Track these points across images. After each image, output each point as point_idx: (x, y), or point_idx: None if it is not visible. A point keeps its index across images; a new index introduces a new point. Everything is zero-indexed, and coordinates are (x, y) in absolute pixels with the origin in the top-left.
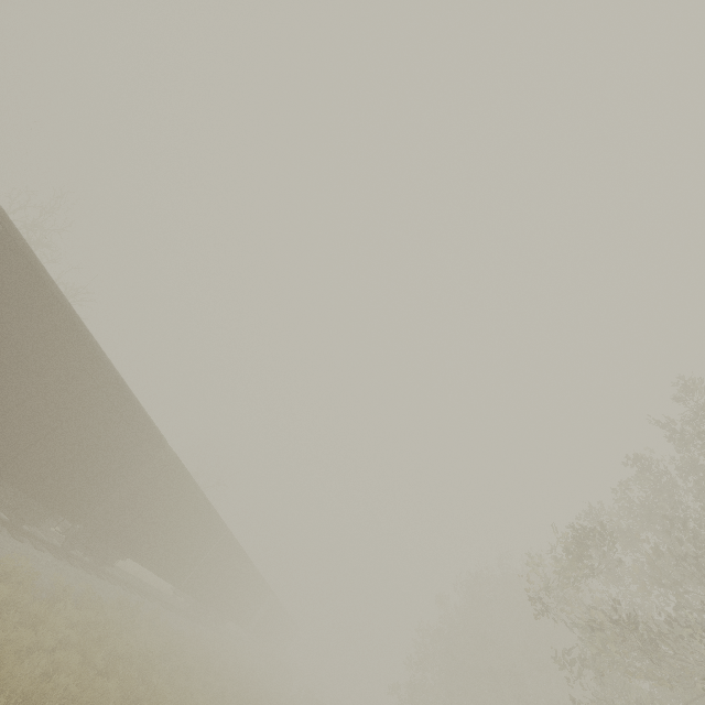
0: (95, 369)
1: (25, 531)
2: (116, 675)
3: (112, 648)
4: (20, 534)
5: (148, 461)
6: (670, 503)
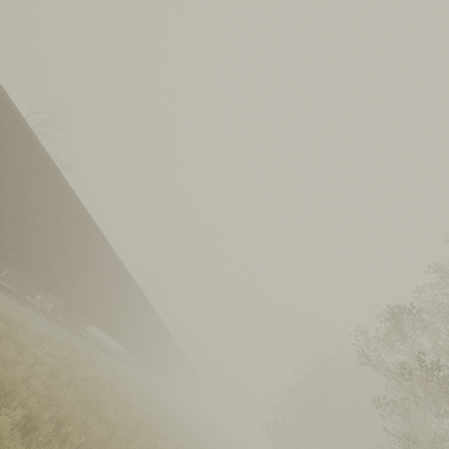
0: (64, 195)
1: (27, 301)
2: (74, 388)
3: (77, 374)
4: (24, 302)
5: (102, 262)
6: None
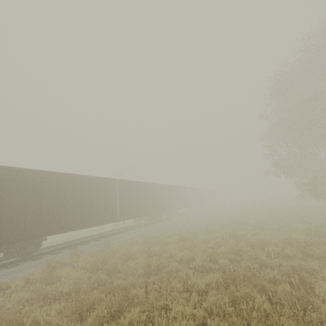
0: None
1: None
2: None
3: None
4: None
5: None
6: None
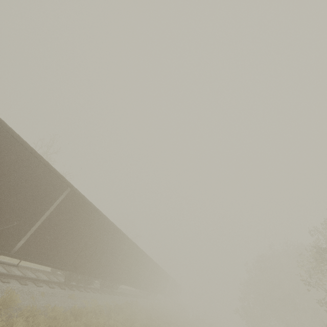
0: (103, 223)
1: (88, 287)
2: None
3: None
4: (87, 289)
5: (124, 247)
6: None
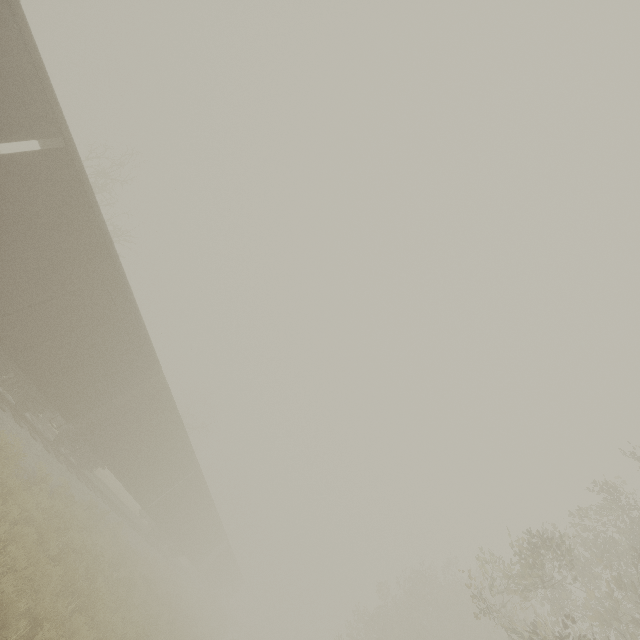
0: (114, 287)
1: (26, 418)
2: (64, 564)
3: (70, 541)
4: (21, 420)
5: (142, 382)
6: (639, 543)
